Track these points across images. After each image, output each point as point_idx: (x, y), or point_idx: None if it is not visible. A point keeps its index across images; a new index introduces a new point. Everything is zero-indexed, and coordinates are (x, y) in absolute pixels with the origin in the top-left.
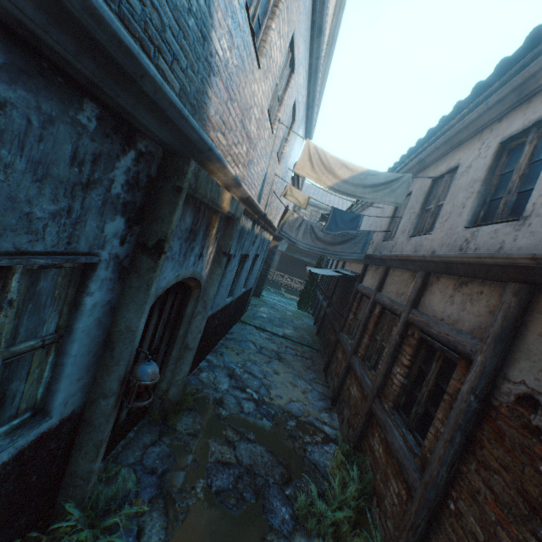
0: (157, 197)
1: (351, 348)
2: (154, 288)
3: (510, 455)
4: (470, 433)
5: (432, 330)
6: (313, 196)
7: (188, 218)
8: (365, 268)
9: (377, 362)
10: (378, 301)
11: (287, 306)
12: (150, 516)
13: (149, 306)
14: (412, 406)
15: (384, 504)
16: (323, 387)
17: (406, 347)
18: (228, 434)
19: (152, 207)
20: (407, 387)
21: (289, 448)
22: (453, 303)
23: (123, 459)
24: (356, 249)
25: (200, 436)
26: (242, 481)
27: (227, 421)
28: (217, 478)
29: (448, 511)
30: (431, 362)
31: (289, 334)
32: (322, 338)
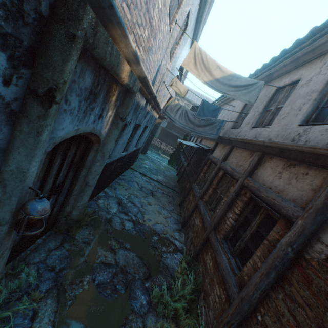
0: (49, 42)
1: (200, 195)
2: (45, 135)
3: (315, 297)
4: (282, 272)
5: (261, 194)
6: (188, 94)
7: (88, 78)
8: (216, 144)
9: (215, 207)
10: (223, 168)
11: (161, 162)
12: (45, 302)
13: (41, 151)
14: (237, 240)
15: (208, 299)
16: (177, 215)
17: (239, 202)
18: (112, 243)
19: (44, 52)
20: (235, 227)
21: (151, 255)
22: (281, 178)
23: (30, 259)
24: (213, 131)
25: (92, 244)
26: (117, 277)
27: (112, 234)
28: (99, 275)
29: (256, 320)
30: (255, 215)
31: (160, 180)
32: (180, 184)
